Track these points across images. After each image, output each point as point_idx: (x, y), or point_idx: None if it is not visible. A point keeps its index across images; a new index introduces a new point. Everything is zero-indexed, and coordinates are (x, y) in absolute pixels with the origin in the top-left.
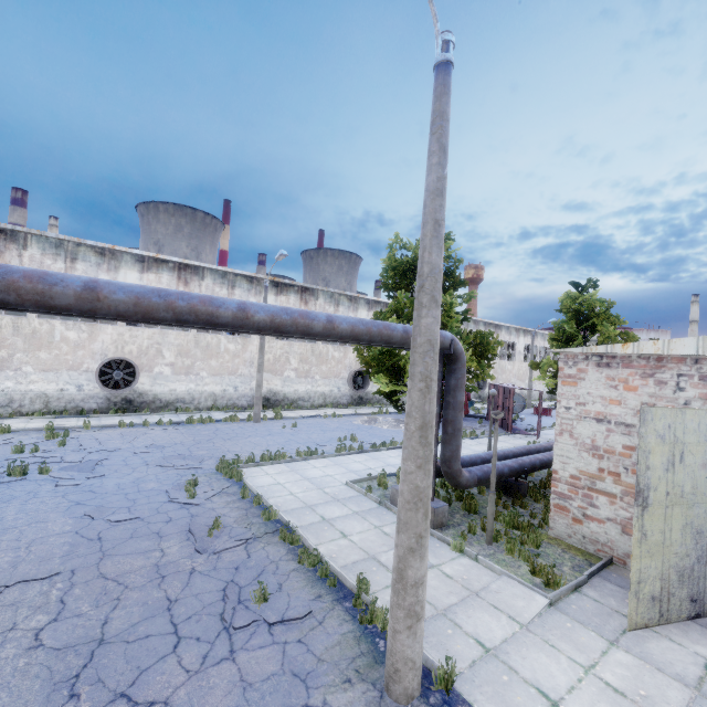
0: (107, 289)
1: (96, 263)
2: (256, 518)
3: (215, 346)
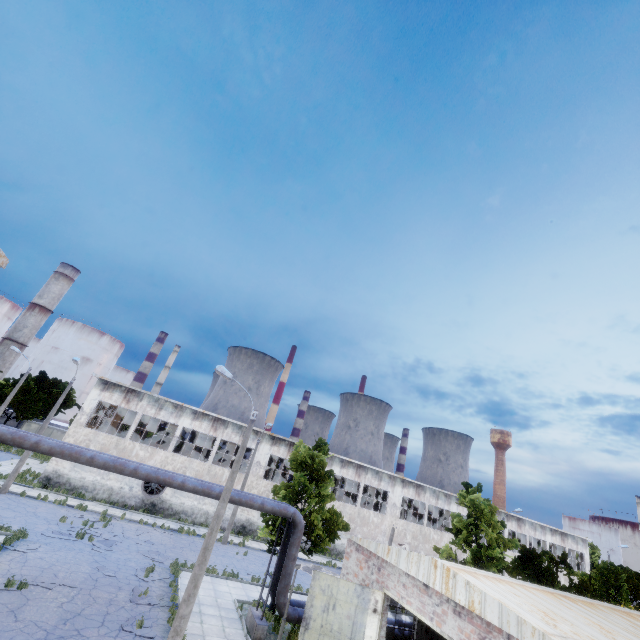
0: (140, 470)
1: (171, 412)
2: (167, 598)
3: (220, 475)
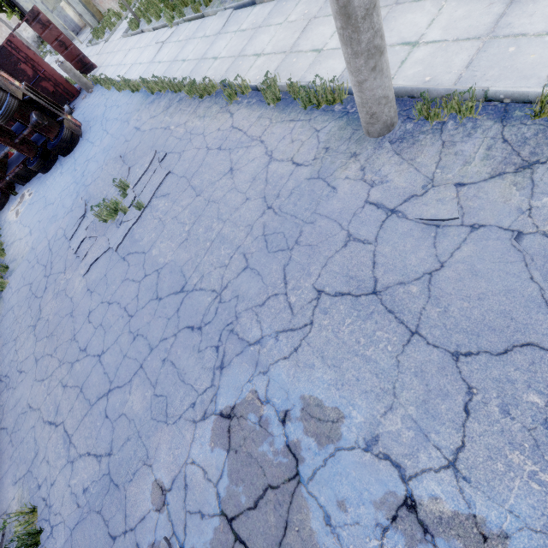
0: None
1: None
2: None
3: None
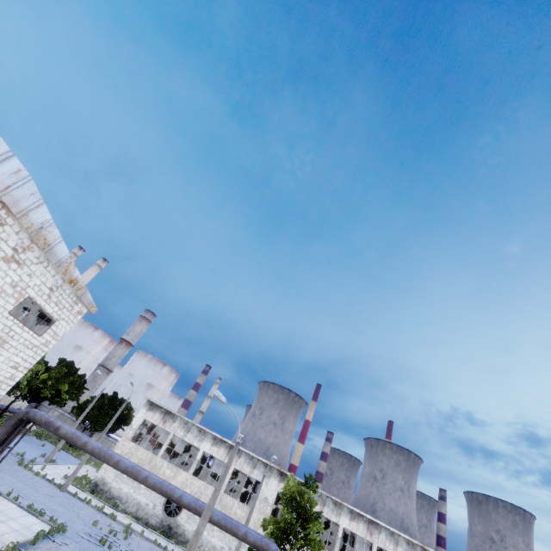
0: (150, 478)
1: (196, 435)
2: None
3: (230, 507)
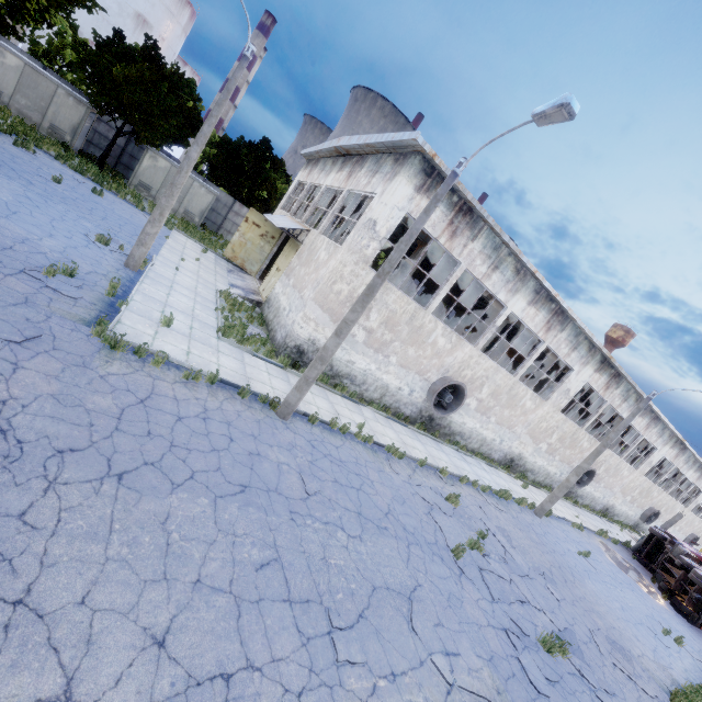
0: None
1: (507, 279)
2: None
3: (519, 398)
